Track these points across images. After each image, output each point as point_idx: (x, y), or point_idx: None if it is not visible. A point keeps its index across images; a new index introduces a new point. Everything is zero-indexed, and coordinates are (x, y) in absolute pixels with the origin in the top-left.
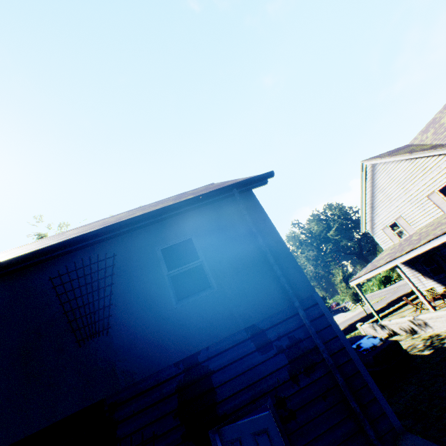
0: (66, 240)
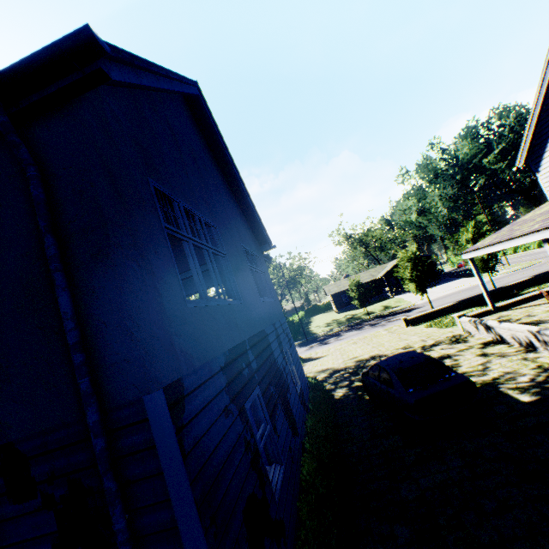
0: None
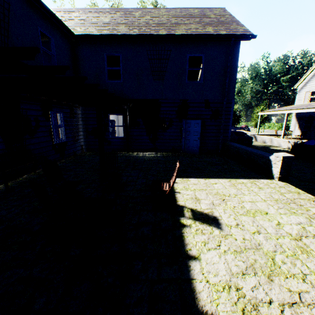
0: (157, 35)
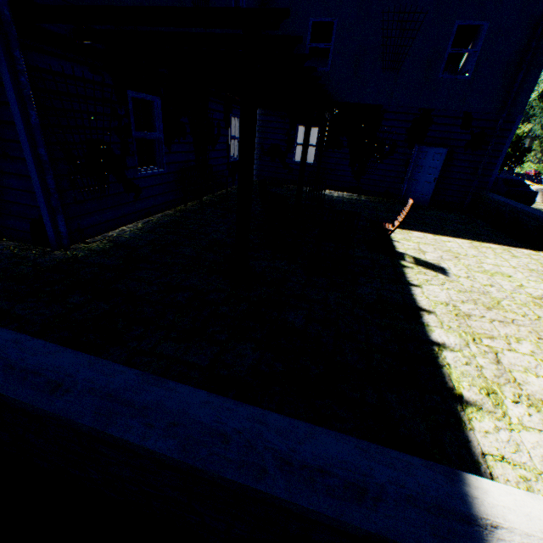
0: None
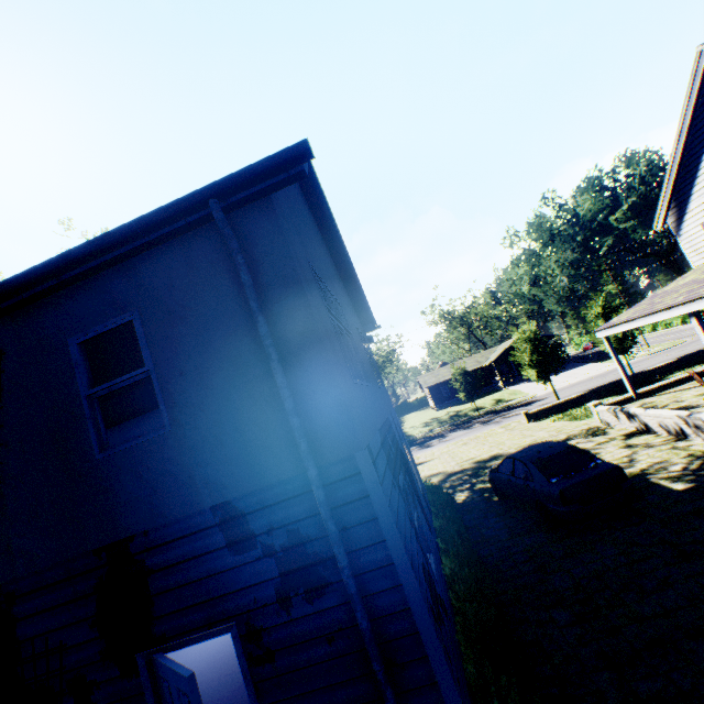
0: None
